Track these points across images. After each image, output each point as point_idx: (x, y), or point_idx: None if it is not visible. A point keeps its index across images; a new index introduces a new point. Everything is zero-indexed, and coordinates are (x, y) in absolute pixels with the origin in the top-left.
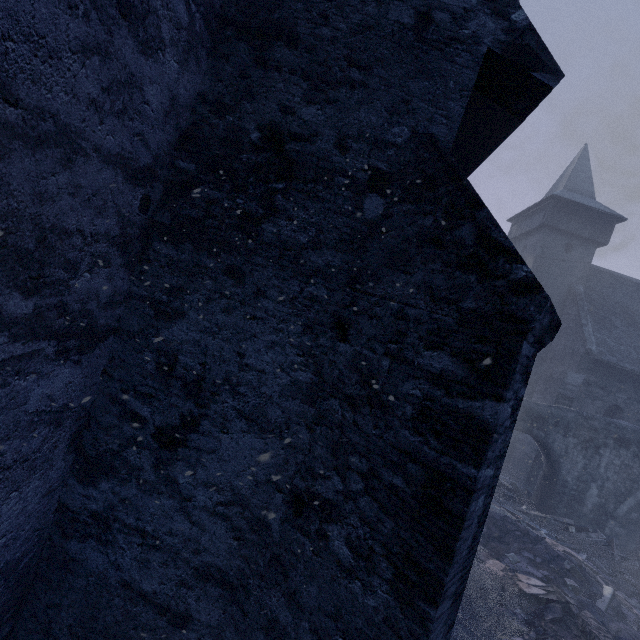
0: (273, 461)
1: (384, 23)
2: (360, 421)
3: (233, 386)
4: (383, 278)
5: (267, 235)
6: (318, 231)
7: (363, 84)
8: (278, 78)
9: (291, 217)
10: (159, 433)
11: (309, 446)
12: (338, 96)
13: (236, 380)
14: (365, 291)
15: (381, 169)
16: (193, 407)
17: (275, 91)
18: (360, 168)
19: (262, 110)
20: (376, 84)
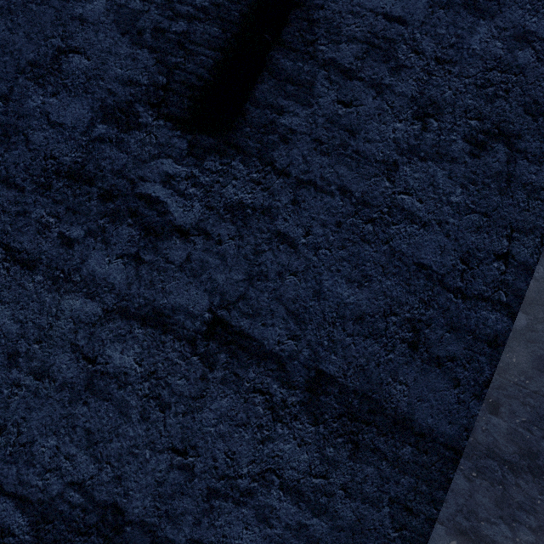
0: None
1: None
2: (523, 484)
3: None
4: (535, 378)
5: None
6: None
7: None
8: None
9: None
10: None
11: (469, 493)
12: None
13: None
14: (516, 382)
15: None
16: None
17: None
18: None
19: None
20: None
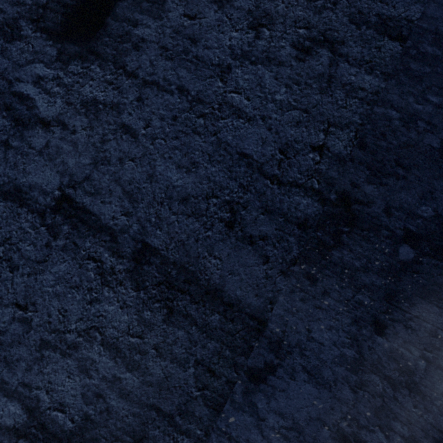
0: (323, 405)
1: (420, 144)
2: (400, 398)
3: (301, 349)
4: (417, 304)
5: (334, 258)
6: (367, 261)
7: (404, 177)
8: (351, 165)
9: (351, 249)
10: (249, 371)
11: (353, 402)
12: (388, 182)
13: (304, 346)
14: (400, 308)
15: (412, 230)
16: (273, 358)
17: (348, 173)
18: (398, 227)
19: (339, 182)
20: (413, 179)
